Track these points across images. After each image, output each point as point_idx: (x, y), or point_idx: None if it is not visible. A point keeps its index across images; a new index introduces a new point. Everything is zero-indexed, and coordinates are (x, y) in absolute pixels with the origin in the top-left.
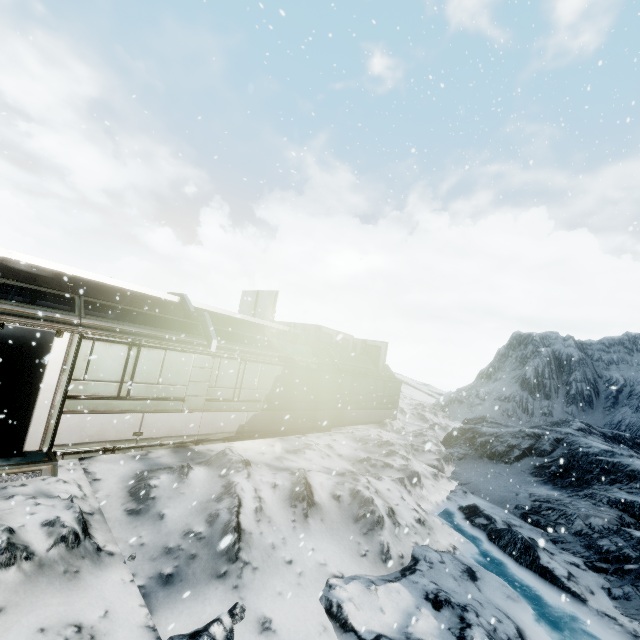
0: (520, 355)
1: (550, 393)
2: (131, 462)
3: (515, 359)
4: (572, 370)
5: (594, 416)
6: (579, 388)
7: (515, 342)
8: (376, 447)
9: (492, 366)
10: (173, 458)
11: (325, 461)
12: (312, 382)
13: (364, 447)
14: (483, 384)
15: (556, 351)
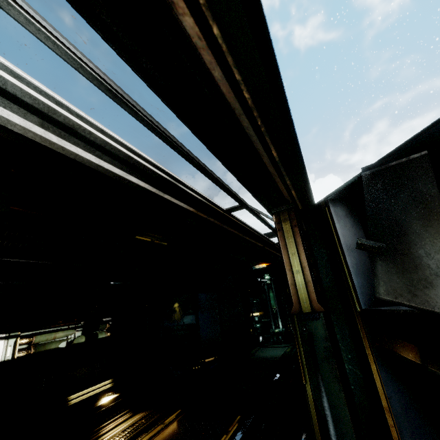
0: None
1: None
2: None
3: None
4: None
5: None
6: None
7: None
8: None
9: None
10: None
11: None
12: None
13: None
14: None
15: None
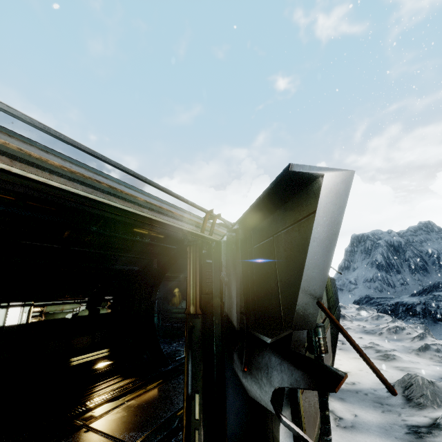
0: (363, 249)
1: (399, 269)
2: (361, 439)
3: (361, 252)
4: (405, 251)
5: (433, 278)
6: (415, 261)
7: (356, 241)
8: (394, 334)
9: (346, 260)
10: (365, 410)
11: (415, 359)
12: (328, 288)
13: (385, 337)
14: (345, 274)
15: (388, 241)
